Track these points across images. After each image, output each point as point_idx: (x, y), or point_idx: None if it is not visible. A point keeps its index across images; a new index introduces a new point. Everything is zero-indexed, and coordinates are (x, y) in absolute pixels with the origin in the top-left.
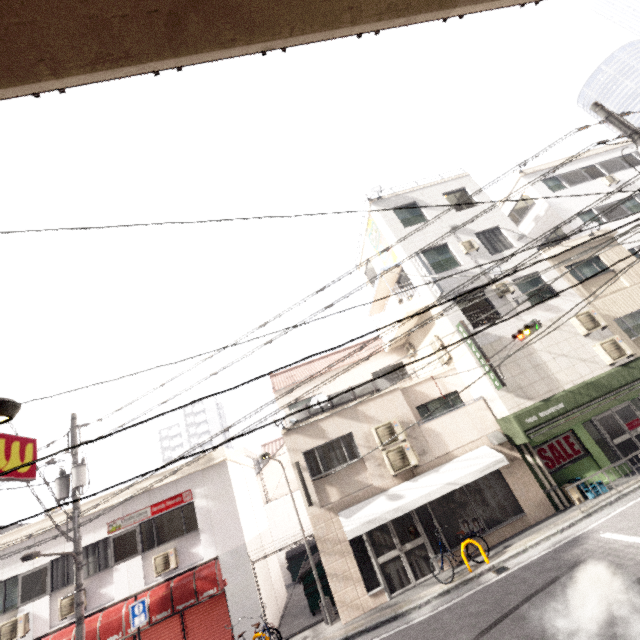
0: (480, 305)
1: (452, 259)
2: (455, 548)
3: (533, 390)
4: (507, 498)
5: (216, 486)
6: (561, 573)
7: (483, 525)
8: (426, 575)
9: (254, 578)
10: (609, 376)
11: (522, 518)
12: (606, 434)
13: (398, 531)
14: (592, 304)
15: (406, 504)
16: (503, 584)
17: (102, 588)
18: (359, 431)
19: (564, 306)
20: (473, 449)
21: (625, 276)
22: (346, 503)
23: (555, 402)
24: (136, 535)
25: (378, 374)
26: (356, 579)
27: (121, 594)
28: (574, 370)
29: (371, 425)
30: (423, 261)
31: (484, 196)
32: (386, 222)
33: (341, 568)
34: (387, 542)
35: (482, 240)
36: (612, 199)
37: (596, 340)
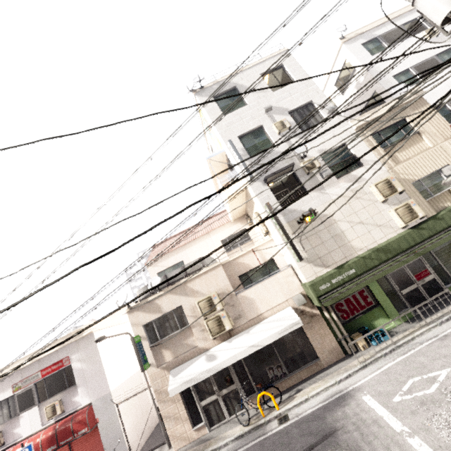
0: (290, 183)
1: (267, 141)
2: (261, 390)
3: (330, 258)
4: (306, 347)
5: (87, 352)
6: (316, 442)
7: (285, 370)
8: (238, 412)
9: (119, 415)
10: (400, 239)
11: (317, 363)
12: (396, 286)
13: (217, 380)
14: (393, 169)
15: (216, 365)
16: (276, 440)
17: (14, 429)
18: (187, 304)
19: (366, 175)
20: (280, 310)
21: (429, 137)
22: (177, 362)
23: (347, 268)
24: (32, 392)
25: (226, 241)
26: (184, 419)
27: (26, 433)
28: (369, 236)
29: (197, 298)
30: (235, 148)
31: (300, 71)
32: (207, 112)
33: (173, 411)
34: (208, 389)
35: (296, 117)
36: (430, 54)
37: (393, 205)
